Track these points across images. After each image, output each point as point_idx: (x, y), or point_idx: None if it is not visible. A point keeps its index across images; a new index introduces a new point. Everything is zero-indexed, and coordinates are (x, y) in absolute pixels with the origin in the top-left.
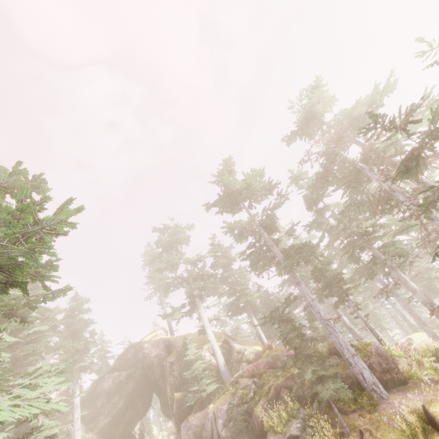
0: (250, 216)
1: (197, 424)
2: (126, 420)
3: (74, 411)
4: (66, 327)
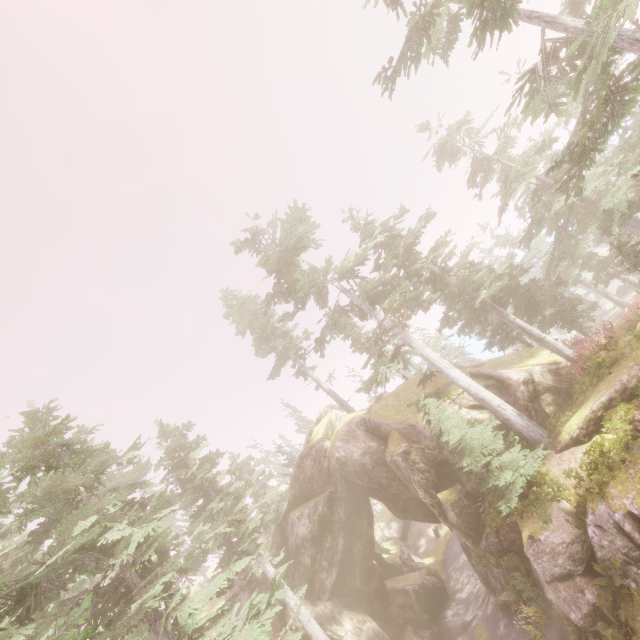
0: (551, 21)
1: (566, 541)
2: (359, 557)
3: (284, 599)
4: (180, 483)
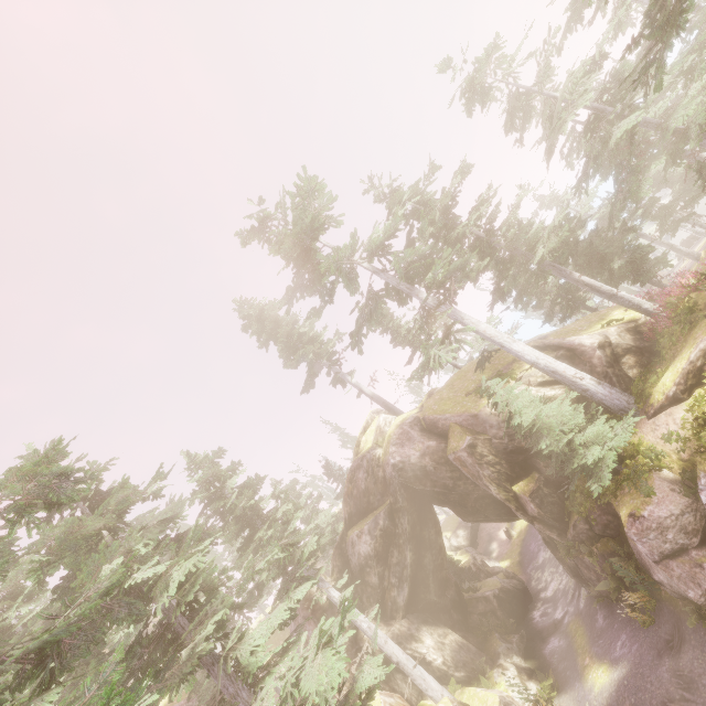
0: None
1: (675, 513)
2: (430, 569)
3: (355, 623)
4: (221, 516)
